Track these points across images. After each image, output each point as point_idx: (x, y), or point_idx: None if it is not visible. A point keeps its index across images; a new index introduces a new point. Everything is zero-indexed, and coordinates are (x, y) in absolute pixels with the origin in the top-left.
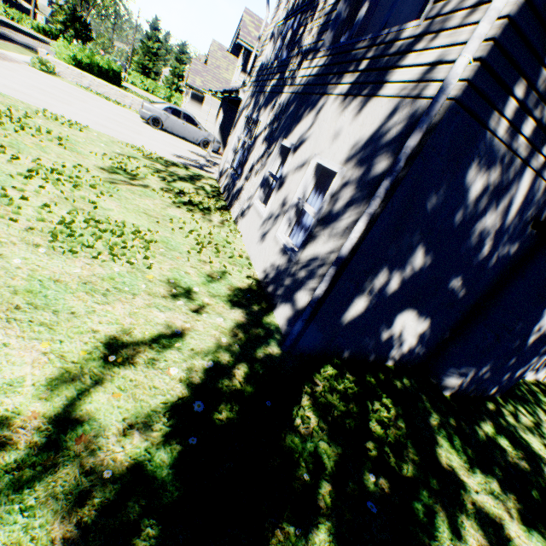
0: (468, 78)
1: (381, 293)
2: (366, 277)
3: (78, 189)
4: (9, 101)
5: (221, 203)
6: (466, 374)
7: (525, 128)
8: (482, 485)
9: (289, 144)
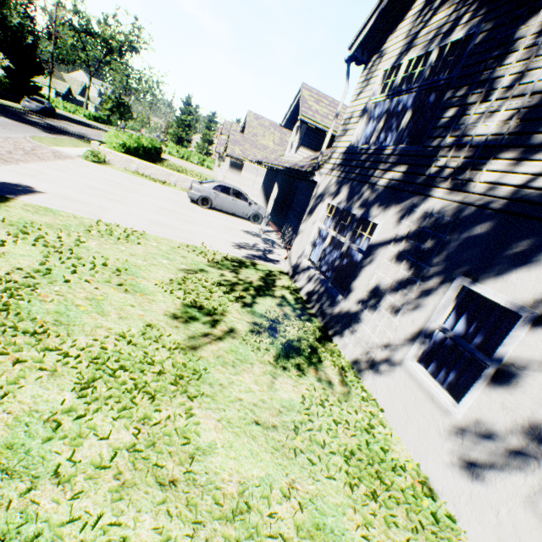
0: None
1: None
2: None
3: (155, 404)
4: (60, 220)
5: (315, 324)
6: None
7: None
8: None
9: (507, 302)
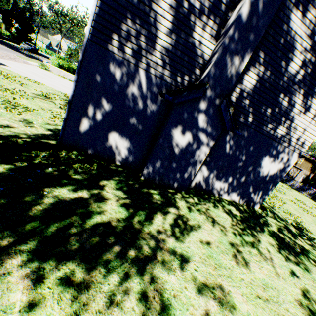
0: (90, 33)
1: (94, 120)
2: (83, 110)
3: (12, 95)
4: (11, 73)
5: None
6: (147, 166)
7: (127, 51)
8: (115, 193)
9: None
